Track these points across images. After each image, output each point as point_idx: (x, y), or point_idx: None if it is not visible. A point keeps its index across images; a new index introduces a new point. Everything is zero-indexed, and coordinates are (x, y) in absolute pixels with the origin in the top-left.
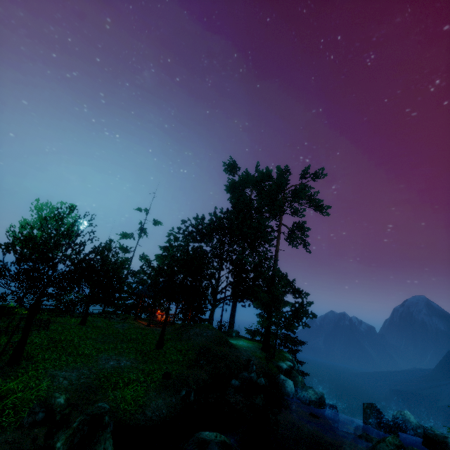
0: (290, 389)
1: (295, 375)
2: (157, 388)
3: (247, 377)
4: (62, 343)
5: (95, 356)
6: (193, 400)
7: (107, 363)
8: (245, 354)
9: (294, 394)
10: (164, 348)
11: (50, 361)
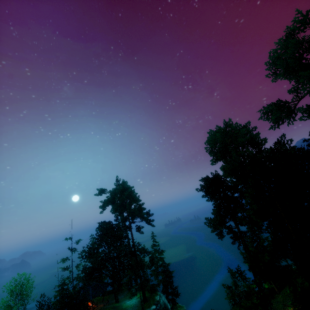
0: None
1: None
2: None
3: None
4: None
5: None
6: None
7: None
8: None
9: None
10: None
11: None
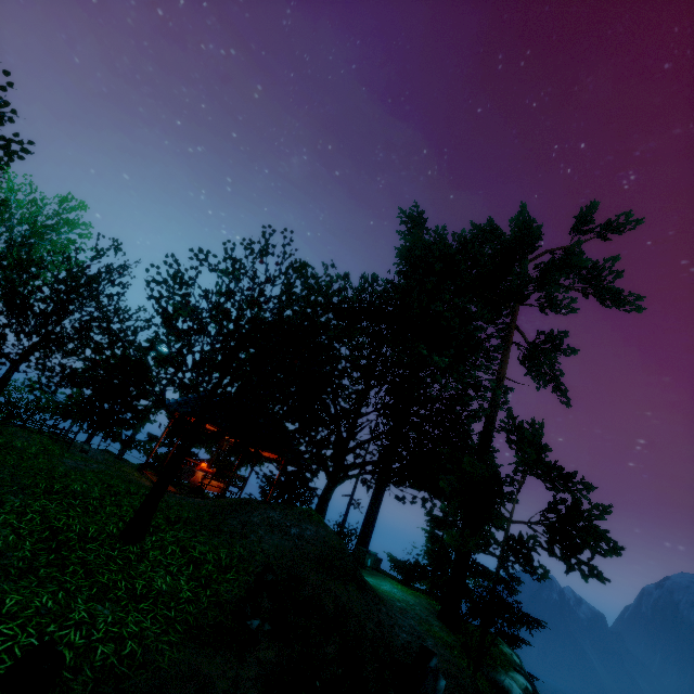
0: None
1: None
2: None
3: None
4: None
5: None
6: None
7: None
8: (405, 624)
9: None
10: (147, 541)
11: None
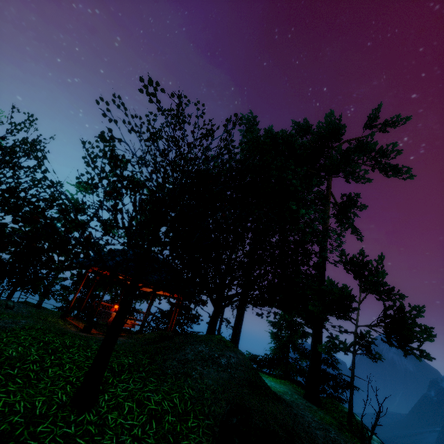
0: None
1: None
2: None
3: None
4: None
5: None
6: None
7: None
8: (311, 420)
9: None
10: (101, 403)
11: None
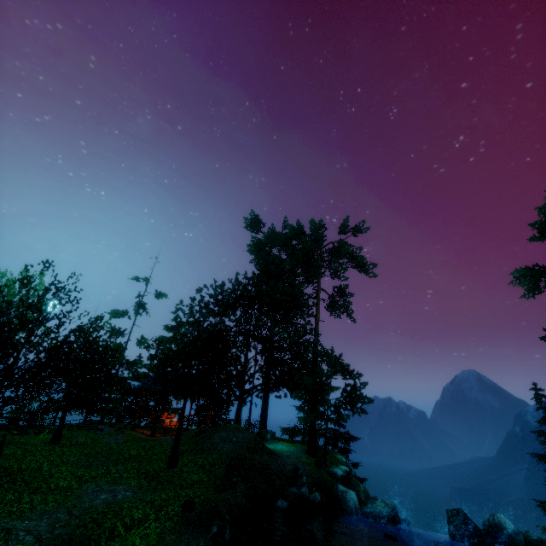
0: (353, 504)
1: (355, 482)
2: (176, 527)
3: (296, 494)
4: (24, 474)
5: (76, 490)
6: (228, 539)
7: (97, 498)
8: (289, 462)
9: (358, 510)
10: (179, 465)
11: (3, 506)
